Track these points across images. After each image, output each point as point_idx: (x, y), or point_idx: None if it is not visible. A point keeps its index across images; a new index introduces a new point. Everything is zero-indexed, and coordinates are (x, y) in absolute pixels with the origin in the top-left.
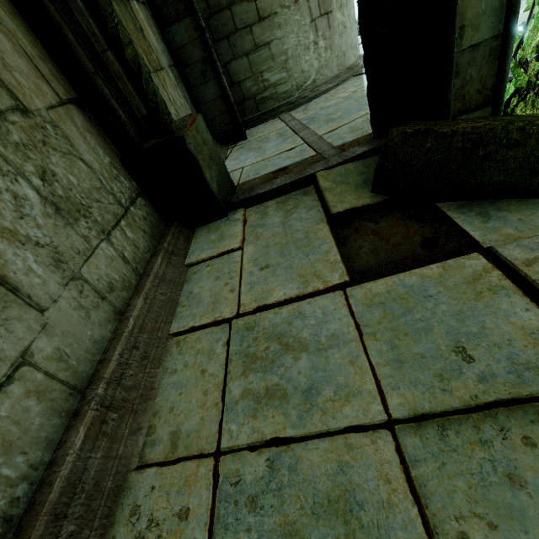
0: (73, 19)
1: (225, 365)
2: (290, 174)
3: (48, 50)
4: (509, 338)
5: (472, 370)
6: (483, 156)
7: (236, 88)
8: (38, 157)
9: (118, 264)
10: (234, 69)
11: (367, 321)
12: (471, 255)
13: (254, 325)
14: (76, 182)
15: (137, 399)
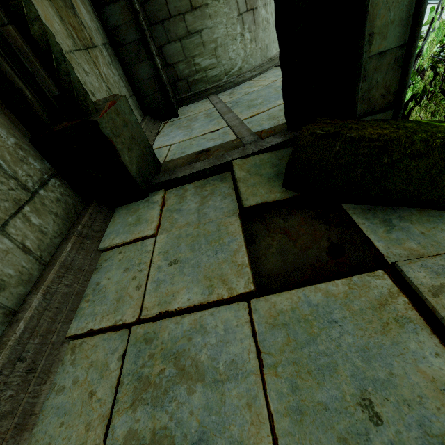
0: None
1: (115, 387)
2: (209, 159)
3: None
4: (420, 394)
5: (380, 438)
6: (388, 163)
7: (170, 69)
8: None
9: (15, 256)
10: (168, 52)
11: (269, 347)
12: (376, 273)
13: (153, 336)
14: None
15: (9, 433)
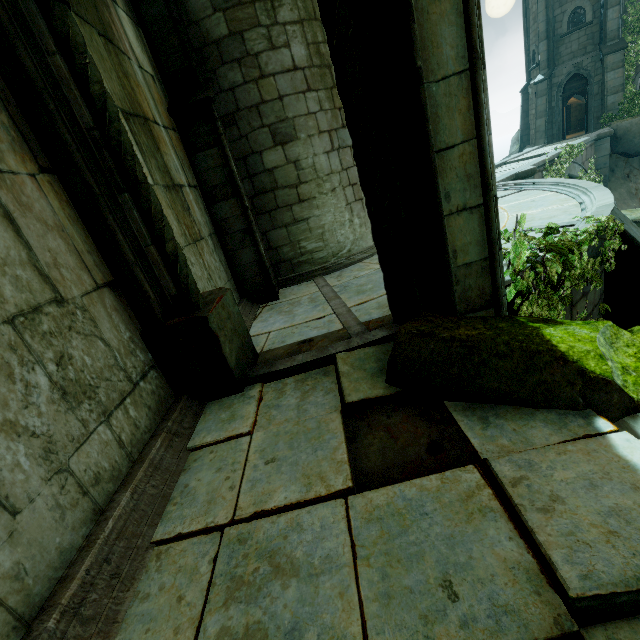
0: (127, 224)
1: (206, 590)
2: (312, 351)
3: (97, 245)
4: (492, 573)
5: (455, 612)
6: (479, 362)
7: (273, 251)
8: (60, 343)
9: (112, 449)
10: (273, 236)
11: (363, 540)
12: (467, 467)
13: (248, 536)
14: (90, 362)
15: (93, 637)
